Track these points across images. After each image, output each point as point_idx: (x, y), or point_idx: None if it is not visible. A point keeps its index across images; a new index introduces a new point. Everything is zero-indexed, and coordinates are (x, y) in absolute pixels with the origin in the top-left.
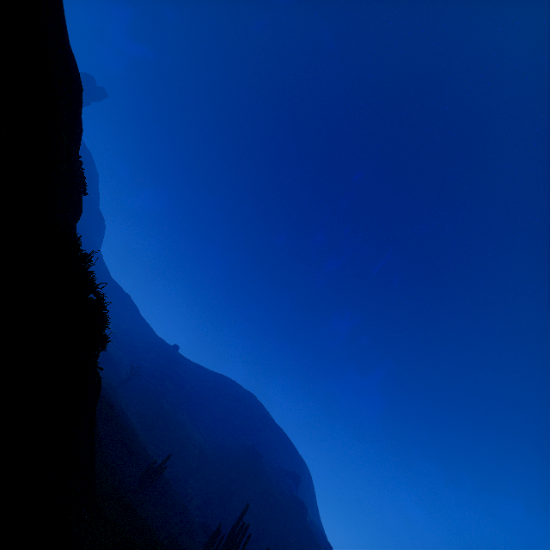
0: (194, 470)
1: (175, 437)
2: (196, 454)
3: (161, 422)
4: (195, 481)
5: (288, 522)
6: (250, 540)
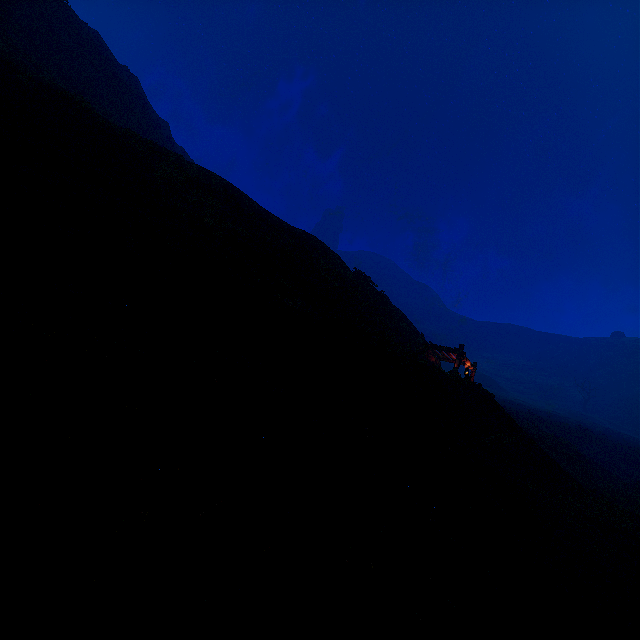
0: None
1: None
2: None
3: None
4: None
5: None
6: None
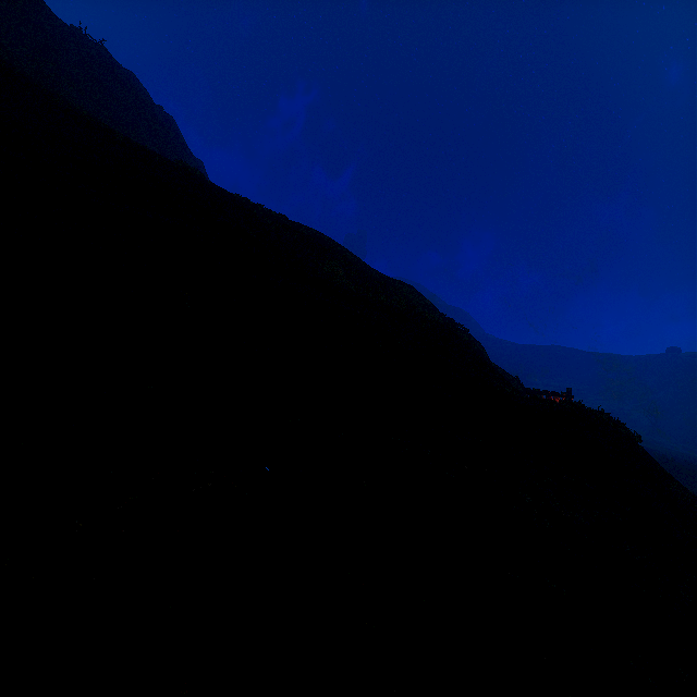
0: None
1: None
2: None
3: None
4: None
5: None
6: None
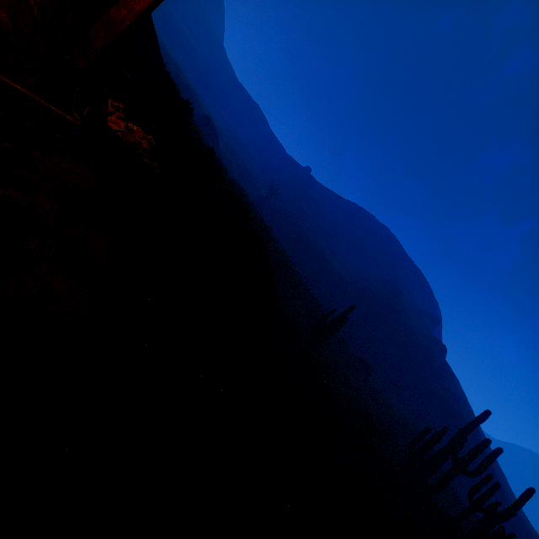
0: (336, 296)
1: (317, 262)
2: (337, 281)
3: (303, 245)
4: (338, 306)
5: (429, 362)
6: (393, 371)
